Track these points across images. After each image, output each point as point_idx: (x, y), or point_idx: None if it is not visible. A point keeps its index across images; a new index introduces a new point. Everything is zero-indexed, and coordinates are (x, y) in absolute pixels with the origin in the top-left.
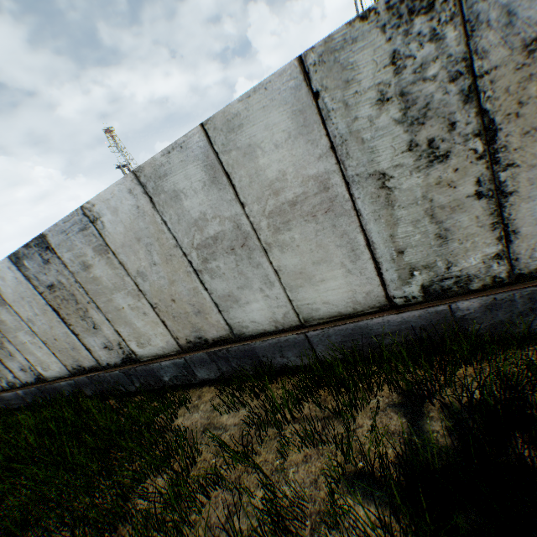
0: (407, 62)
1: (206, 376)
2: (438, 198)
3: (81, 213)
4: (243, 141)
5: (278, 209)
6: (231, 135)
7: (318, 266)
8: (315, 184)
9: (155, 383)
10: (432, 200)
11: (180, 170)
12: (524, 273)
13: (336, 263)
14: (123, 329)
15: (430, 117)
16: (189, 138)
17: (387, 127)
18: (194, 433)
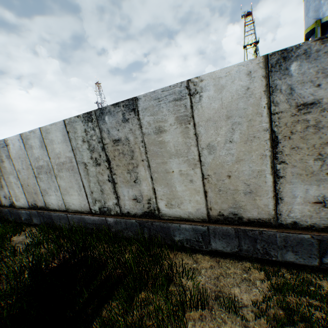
0: (88, 133)
1: (37, 222)
2: (100, 177)
3: (4, 141)
4: (50, 137)
5: (59, 163)
6: (47, 134)
7: (71, 189)
8: (69, 159)
9: (20, 219)
10: (98, 177)
11: (34, 139)
12: (124, 213)
13: (75, 190)
14: (12, 191)
15: (95, 151)
16: (36, 130)
17: (85, 149)
18: (14, 243)
